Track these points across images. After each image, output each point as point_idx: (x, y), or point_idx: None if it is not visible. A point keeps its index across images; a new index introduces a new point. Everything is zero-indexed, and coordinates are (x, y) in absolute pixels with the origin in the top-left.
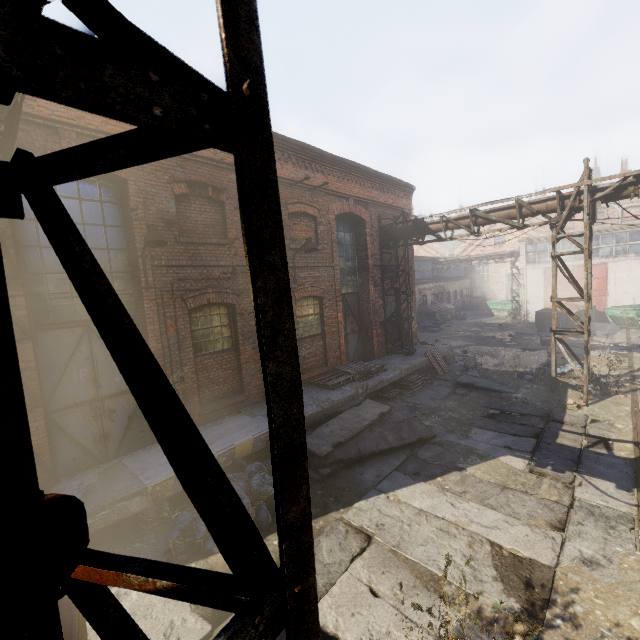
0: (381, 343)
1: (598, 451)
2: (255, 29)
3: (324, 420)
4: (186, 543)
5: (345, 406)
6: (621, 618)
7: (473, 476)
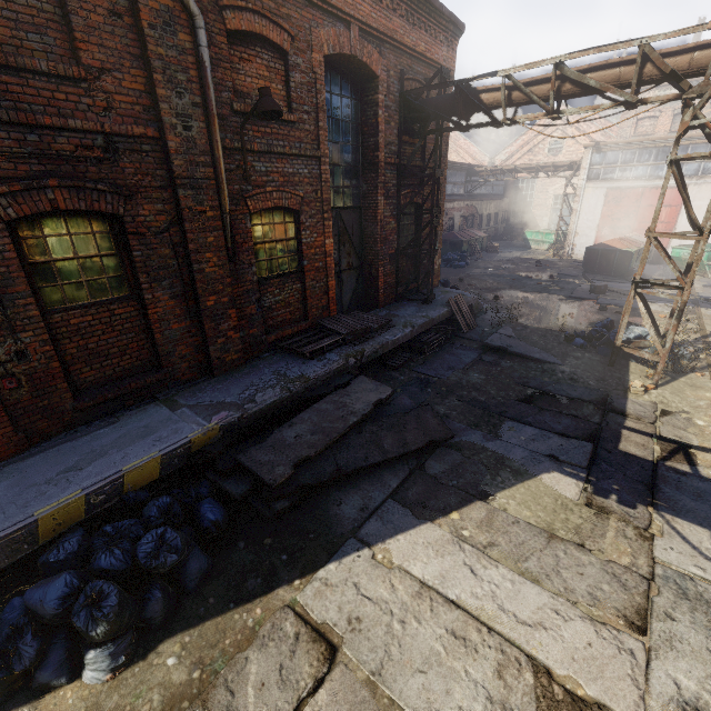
0: (389, 285)
1: (678, 467)
2: None
3: (290, 413)
4: None
5: (327, 386)
6: None
7: (505, 512)
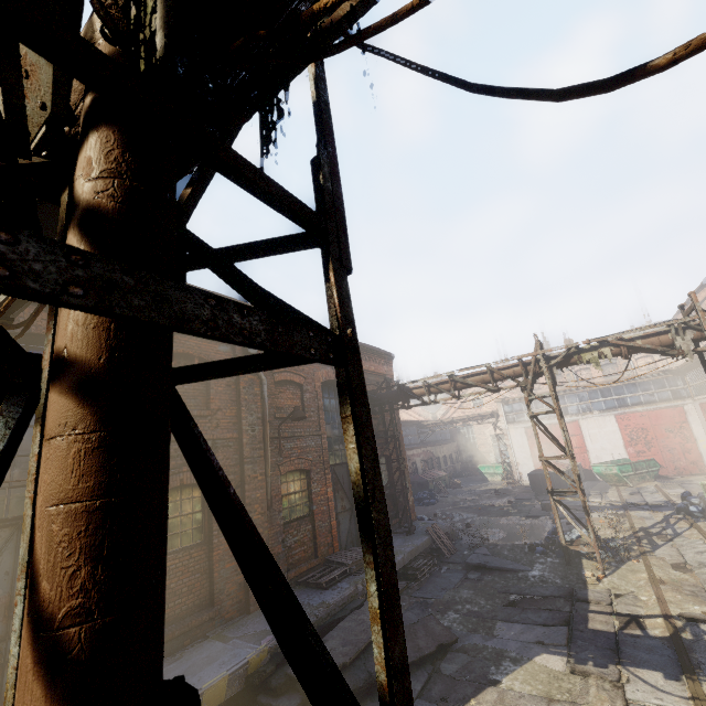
0: None
1: (633, 632)
2: (349, 300)
3: (320, 634)
4: None
5: (344, 610)
6: None
7: (511, 690)
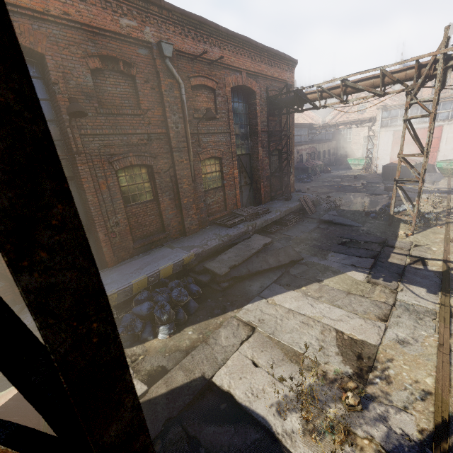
0: (267, 192)
1: (417, 267)
2: None
3: (224, 250)
4: (128, 335)
5: (239, 239)
6: (419, 377)
7: (327, 286)
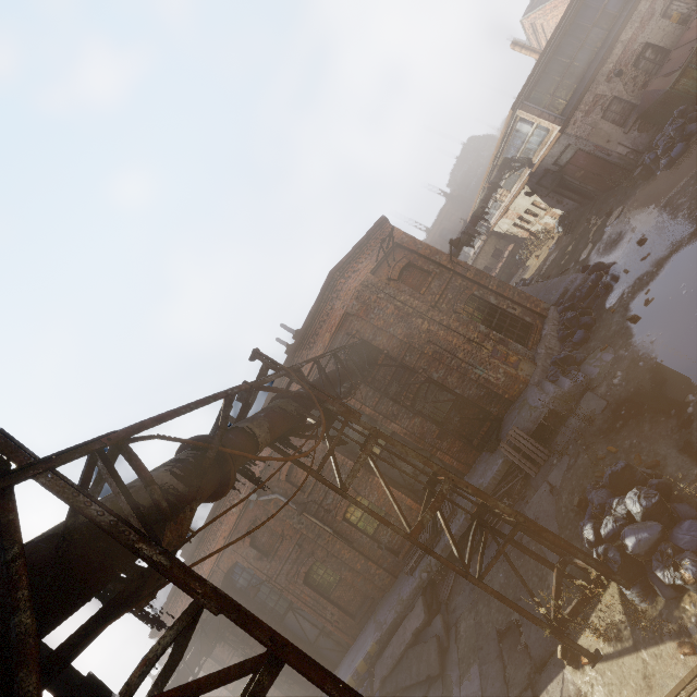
0: (460, 451)
1: None
2: None
3: (394, 632)
4: None
5: (412, 605)
6: None
7: None
